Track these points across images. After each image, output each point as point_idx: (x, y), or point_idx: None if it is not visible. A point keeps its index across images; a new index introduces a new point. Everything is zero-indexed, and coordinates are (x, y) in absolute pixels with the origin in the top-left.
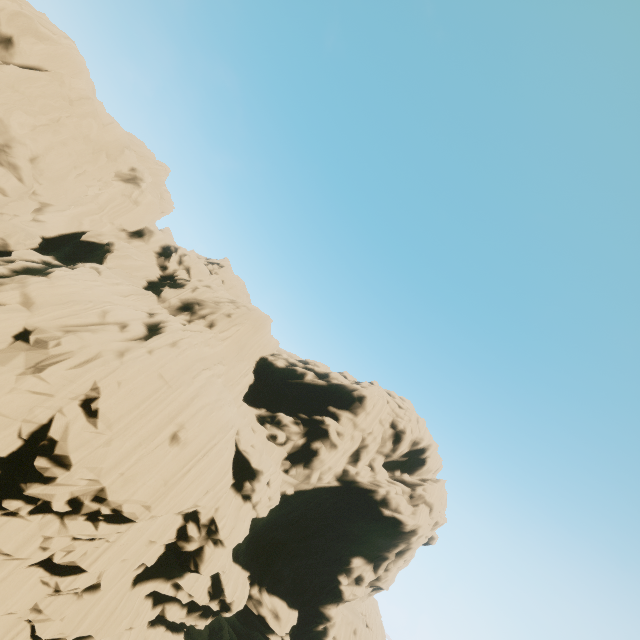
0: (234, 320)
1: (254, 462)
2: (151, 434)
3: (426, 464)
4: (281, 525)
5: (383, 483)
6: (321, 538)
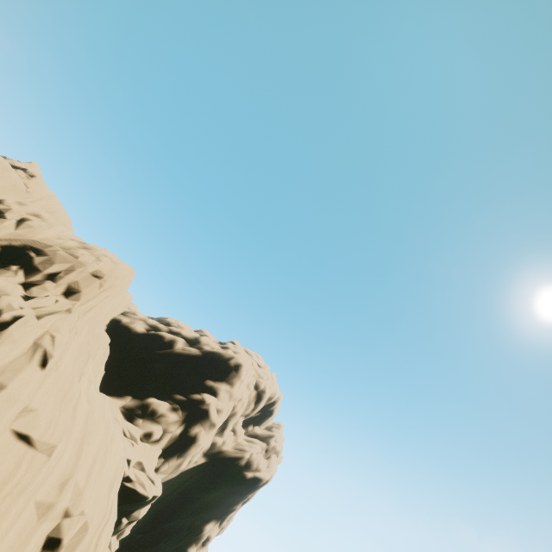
0: (103, 282)
1: (144, 494)
2: None
3: (273, 414)
4: None
5: (245, 445)
6: (176, 519)
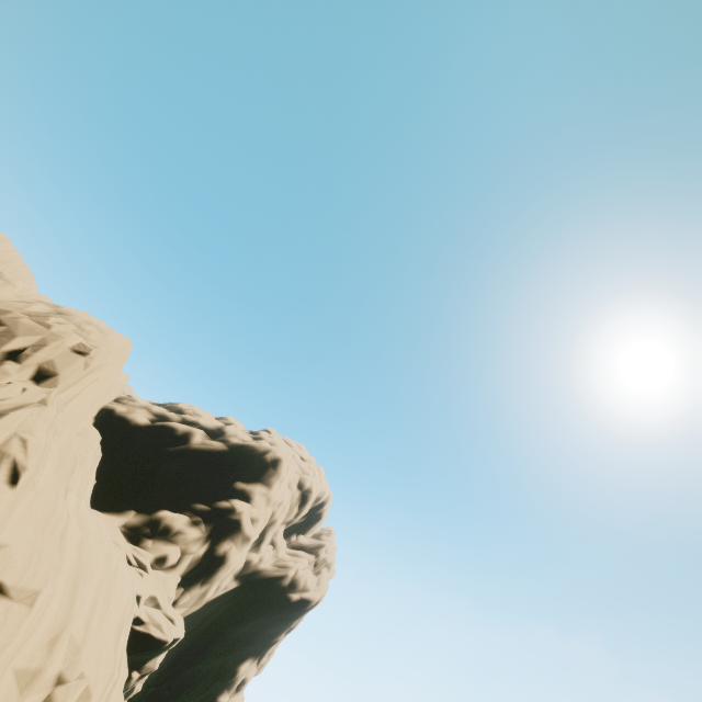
0: (89, 360)
1: (162, 638)
2: None
3: (322, 518)
4: None
5: (288, 560)
6: (201, 663)
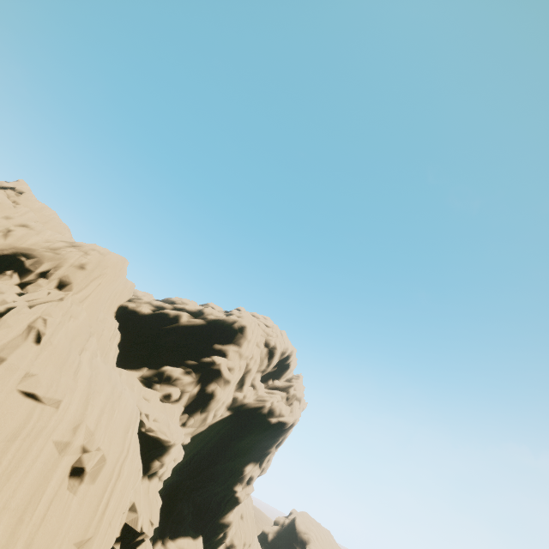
0: (91, 272)
1: (166, 439)
2: (33, 492)
3: (290, 367)
4: (174, 471)
5: (266, 396)
6: (217, 465)
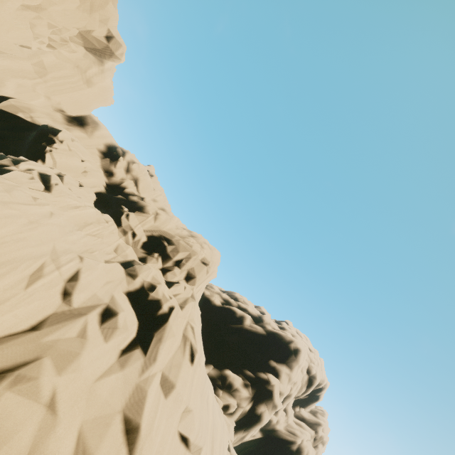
0: (208, 269)
1: None
2: None
3: (319, 400)
4: None
5: (295, 428)
6: None
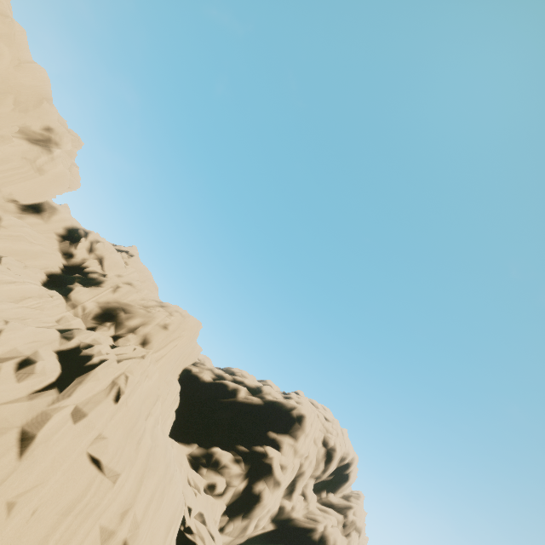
0: (172, 333)
1: None
2: None
3: (349, 479)
4: None
5: (318, 514)
6: None
